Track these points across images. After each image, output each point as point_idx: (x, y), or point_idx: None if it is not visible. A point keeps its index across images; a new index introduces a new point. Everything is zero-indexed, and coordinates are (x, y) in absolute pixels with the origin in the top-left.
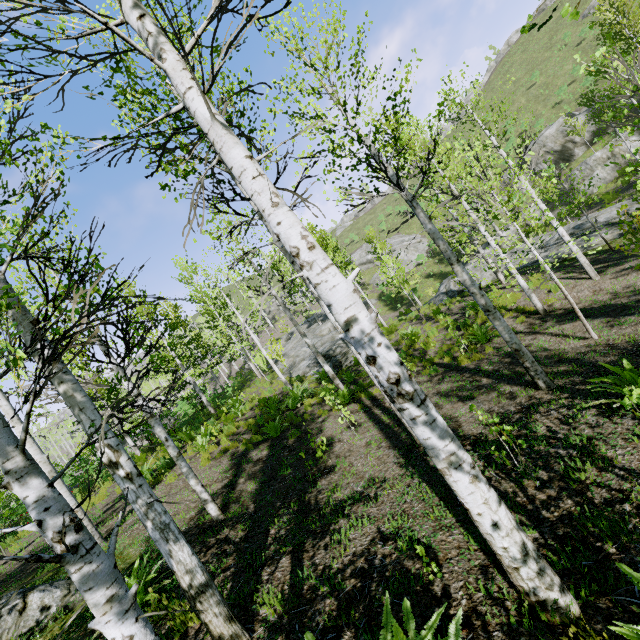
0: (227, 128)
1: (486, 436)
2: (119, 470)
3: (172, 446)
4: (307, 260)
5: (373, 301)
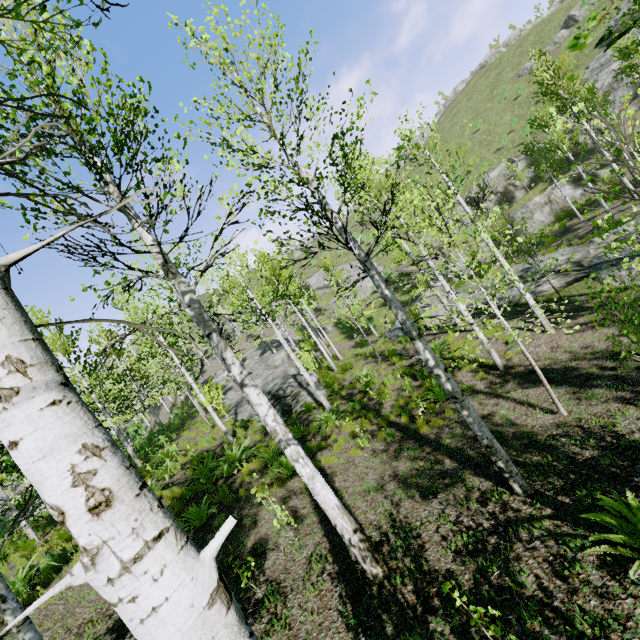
0: None
1: (458, 579)
2: None
3: (12, 608)
4: (84, 542)
5: (329, 328)
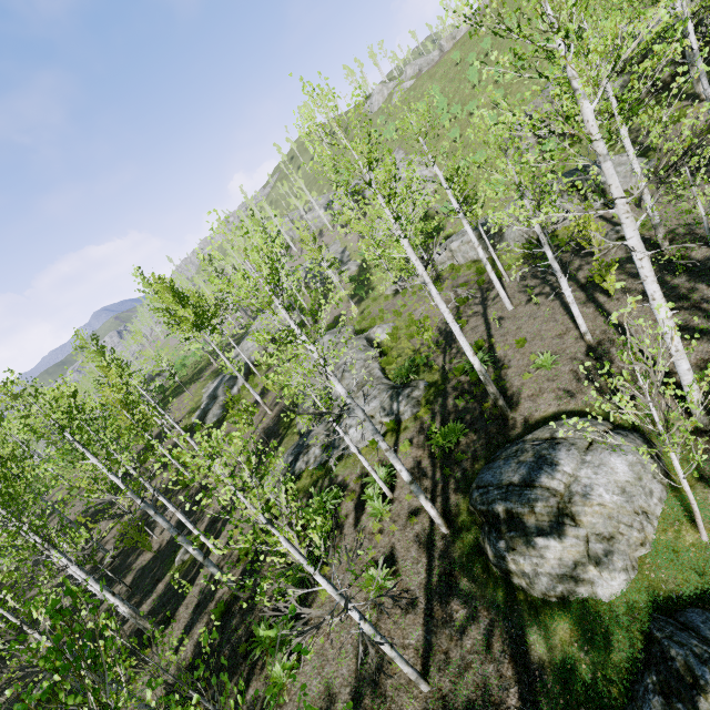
0: None
1: None
2: None
3: None
4: None
5: (354, 268)
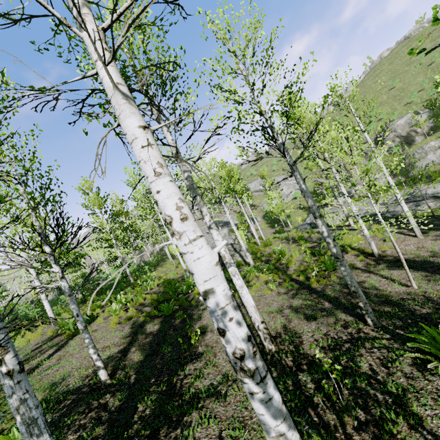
0: (127, 98)
1: (320, 359)
2: (2, 366)
3: (81, 321)
4: (178, 230)
5: (259, 218)
